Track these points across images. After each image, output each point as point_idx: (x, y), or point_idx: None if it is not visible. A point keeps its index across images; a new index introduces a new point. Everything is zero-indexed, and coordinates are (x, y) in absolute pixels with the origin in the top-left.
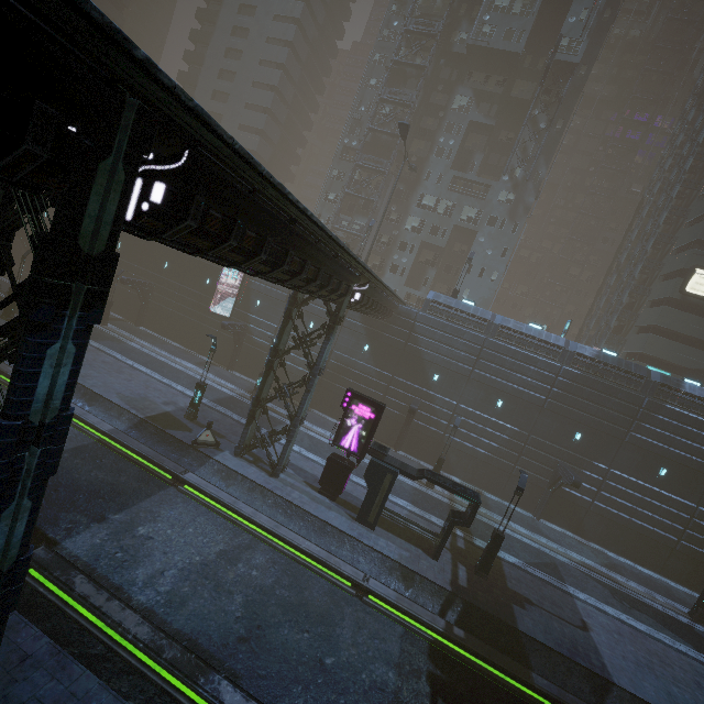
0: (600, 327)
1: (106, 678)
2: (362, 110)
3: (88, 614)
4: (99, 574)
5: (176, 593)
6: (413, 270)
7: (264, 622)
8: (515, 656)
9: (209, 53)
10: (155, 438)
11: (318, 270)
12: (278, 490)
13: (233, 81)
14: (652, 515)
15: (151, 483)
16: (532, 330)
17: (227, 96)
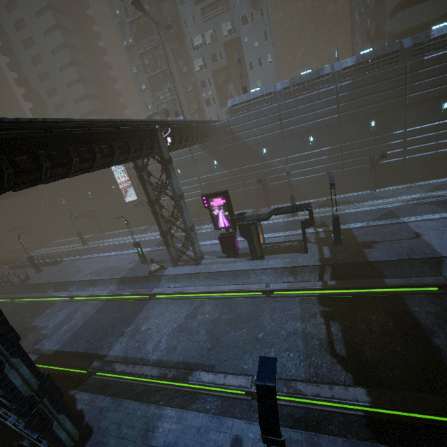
0: (362, 36)
1: (147, 398)
2: (118, 13)
3: (130, 377)
4: (130, 358)
5: (170, 346)
6: (219, 94)
7: (219, 335)
8: (373, 276)
9: (17, 54)
10: (132, 283)
11: (111, 145)
12: (203, 270)
13: (42, 61)
14: None
15: (140, 304)
16: (304, 76)
17: (47, 73)
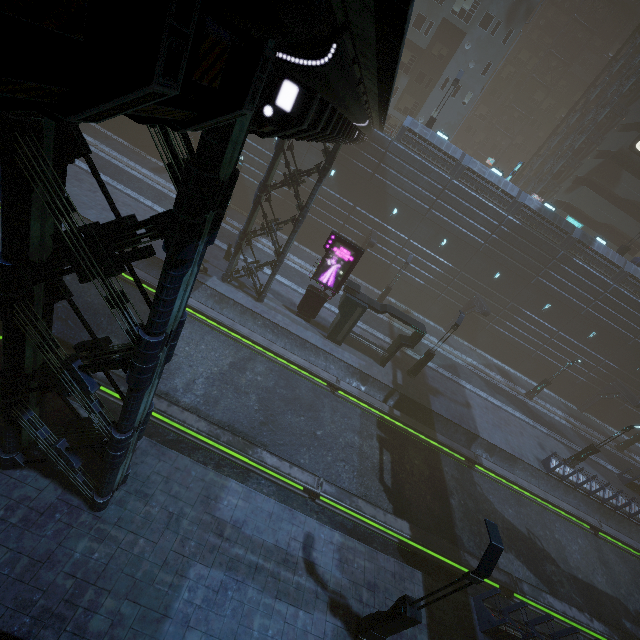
0: (543, 170)
1: (187, 454)
2: None
3: (155, 414)
4: None
5: (209, 395)
6: None
7: (274, 411)
8: (426, 423)
9: None
10: (145, 261)
11: (347, 122)
12: (265, 313)
13: None
14: (526, 335)
15: None
16: (494, 177)
17: None
